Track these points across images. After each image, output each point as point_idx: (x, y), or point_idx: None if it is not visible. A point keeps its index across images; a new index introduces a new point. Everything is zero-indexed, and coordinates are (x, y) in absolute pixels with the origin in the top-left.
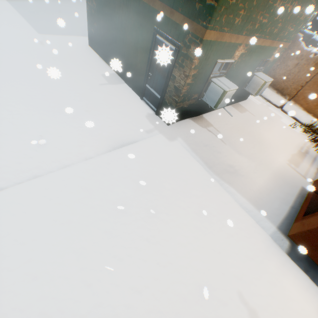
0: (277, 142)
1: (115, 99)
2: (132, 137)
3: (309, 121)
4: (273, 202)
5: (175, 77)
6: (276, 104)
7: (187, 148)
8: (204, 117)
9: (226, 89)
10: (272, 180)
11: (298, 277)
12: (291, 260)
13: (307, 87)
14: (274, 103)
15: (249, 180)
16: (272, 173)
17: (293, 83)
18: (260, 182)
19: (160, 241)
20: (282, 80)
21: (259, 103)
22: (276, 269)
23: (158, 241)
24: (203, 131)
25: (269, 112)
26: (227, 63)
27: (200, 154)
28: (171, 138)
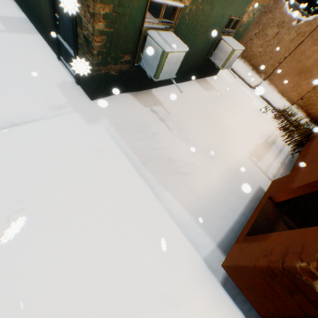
0: (241, 129)
1: (9, 55)
2: (23, 115)
3: (282, 106)
4: (219, 210)
5: (81, 20)
6: (250, 83)
7: (115, 135)
8: (153, 93)
9: (165, 48)
10: (224, 179)
11: (229, 316)
12: (228, 287)
13: (285, 64)
14: (248, 82)
15: (193, 180)
16: (227, 170)
17: (271, 59)
18: (208, 182)
19: (9, 295)
20: (260, 54)
21: (231, 80)
22: (201, 309)
23: (5, 296)
24: (143, 111)
25: (240, 92)
26: (175, 10)
27: (133, 144)
28: (92, 120)
